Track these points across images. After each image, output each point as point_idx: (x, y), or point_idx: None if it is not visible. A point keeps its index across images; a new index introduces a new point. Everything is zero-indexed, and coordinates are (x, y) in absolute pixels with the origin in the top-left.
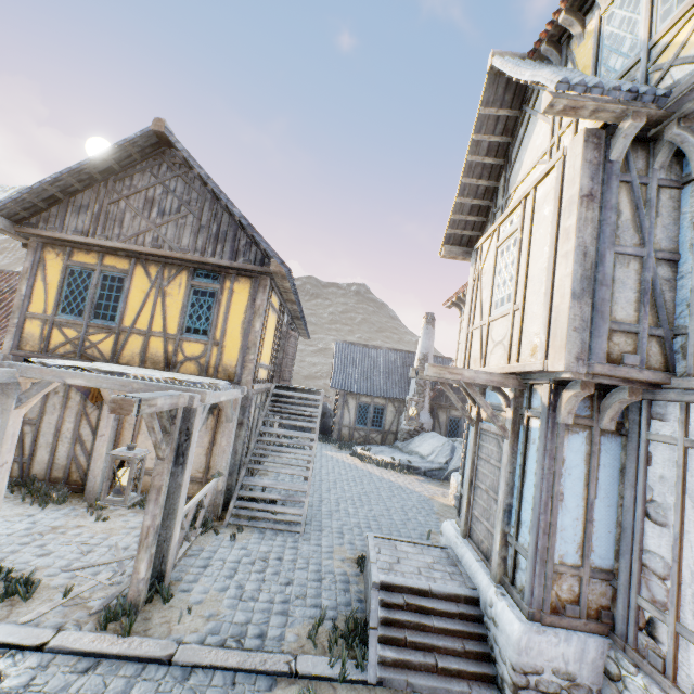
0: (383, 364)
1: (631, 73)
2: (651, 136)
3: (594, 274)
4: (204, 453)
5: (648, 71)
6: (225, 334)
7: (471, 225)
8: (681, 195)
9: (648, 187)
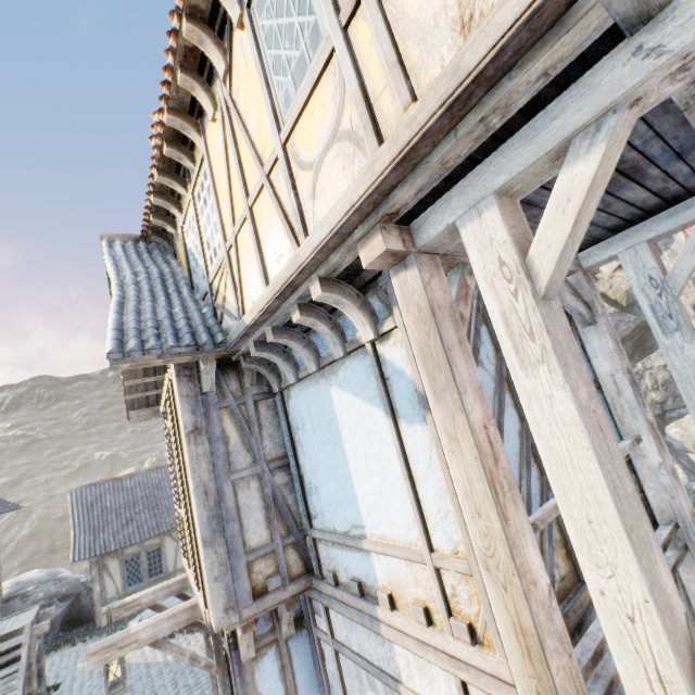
0: (146, 493)
1: (208, 297)
2: (234, 360)
3: (221, 510)
4: None
5: (215, 305)
6: None
7: (152, 384)
8: (277, 402)
9: (247, 404)
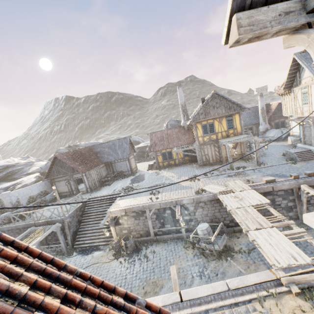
0: (246, 115)
1: None
2: None
3: None
4: (239, 149)
5: None
6: (236, 126)
7: (289, 84)
8: None
9: None
